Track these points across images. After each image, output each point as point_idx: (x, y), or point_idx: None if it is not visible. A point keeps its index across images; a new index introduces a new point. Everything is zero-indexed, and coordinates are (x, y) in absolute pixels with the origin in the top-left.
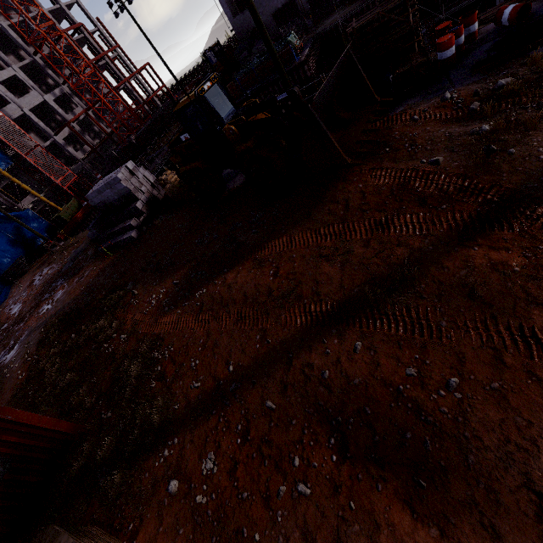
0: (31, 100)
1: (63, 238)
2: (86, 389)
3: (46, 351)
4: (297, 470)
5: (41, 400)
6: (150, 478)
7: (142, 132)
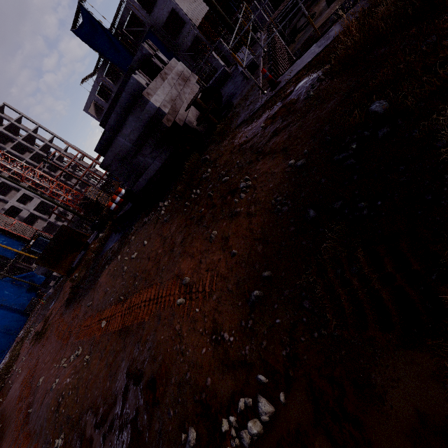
0: (34, 203)
1: None
2: None
3: None
4: None
5: None
6: None
7: None
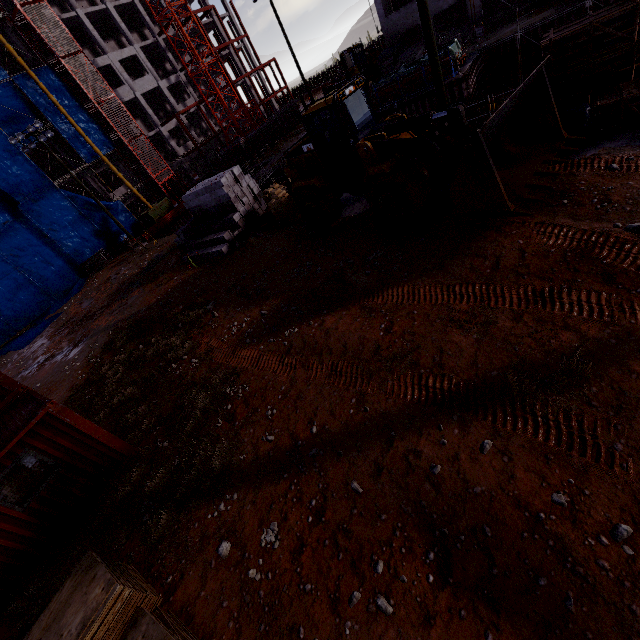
0: (145, 84)
1: (147, 239)
2: (145, 408)
3: (110, 357)
4: (379, 578)
5: (98, 409)
6: (199, 530)
7: (253, 136)
